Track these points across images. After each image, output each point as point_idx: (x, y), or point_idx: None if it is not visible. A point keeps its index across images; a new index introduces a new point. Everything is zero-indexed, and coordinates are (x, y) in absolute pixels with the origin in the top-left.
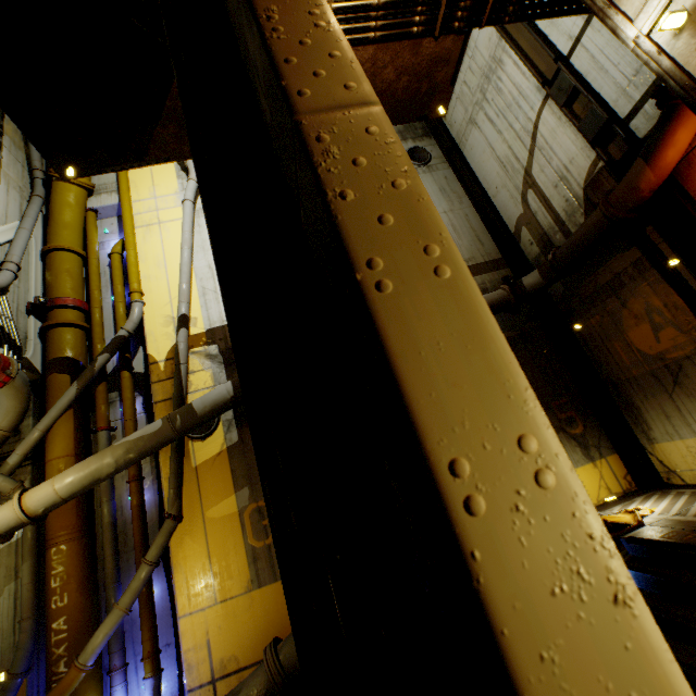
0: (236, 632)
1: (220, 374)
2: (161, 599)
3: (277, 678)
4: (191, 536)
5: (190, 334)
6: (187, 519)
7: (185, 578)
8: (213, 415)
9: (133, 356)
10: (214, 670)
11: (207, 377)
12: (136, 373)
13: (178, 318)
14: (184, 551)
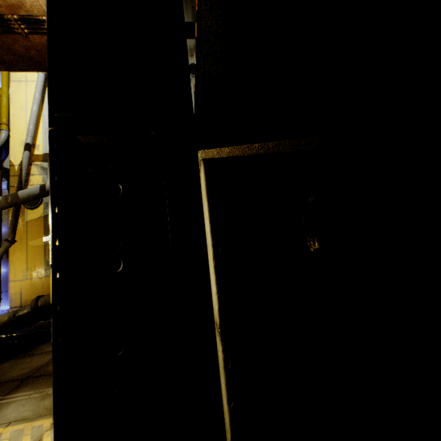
0: (34, 291)
1: (47, 179)
2: (6, 273)
3: (33, 307)
4: (20, 251)
5: (35, 154)
6: (19, 243)
7: (15, 267)
8: (29, 200)
9: (5, 158)
10: (22, 303)
11: (40, 179)
12: (5, 168)
13: (25, 144)
14: (16, 256)
